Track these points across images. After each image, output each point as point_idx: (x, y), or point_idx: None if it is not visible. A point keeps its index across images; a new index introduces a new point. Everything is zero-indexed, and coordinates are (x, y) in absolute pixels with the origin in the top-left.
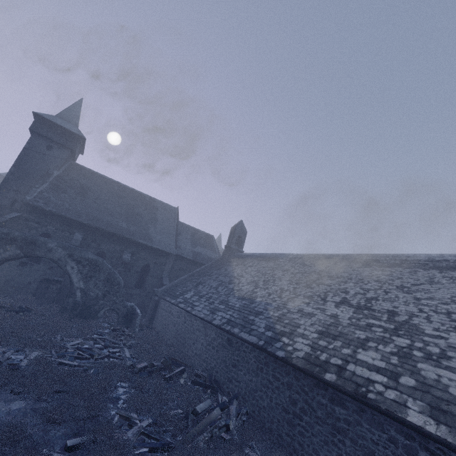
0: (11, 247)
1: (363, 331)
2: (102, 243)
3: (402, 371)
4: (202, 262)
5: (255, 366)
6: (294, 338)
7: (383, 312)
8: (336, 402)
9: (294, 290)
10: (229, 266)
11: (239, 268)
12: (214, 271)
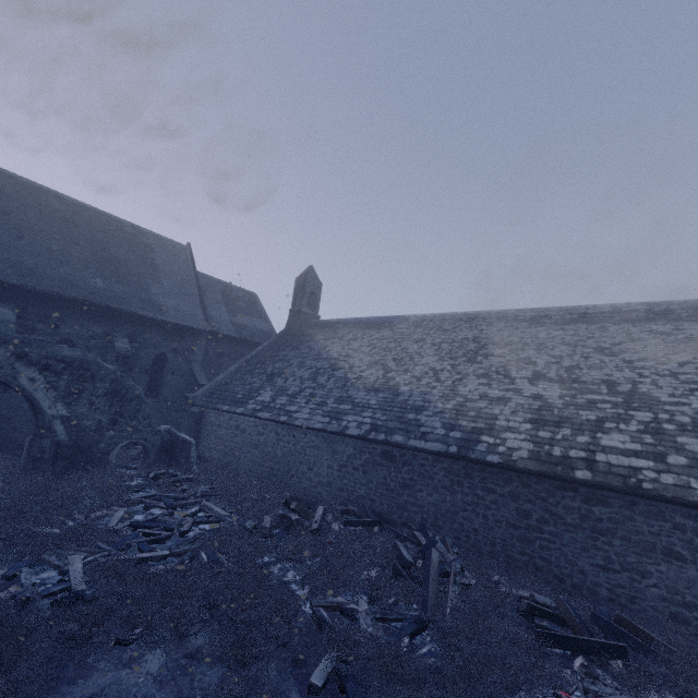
0: None
1: (589, 411)
2: (63, 322)
3: (665, 450)
4: (254, 340)
5: (447, 481)
6: (499, 434)
7: (598, 383)
8: (594, 501)
9: (454, 368)
10: (313, 342)
11: (335, 344)
12: (289, 352)
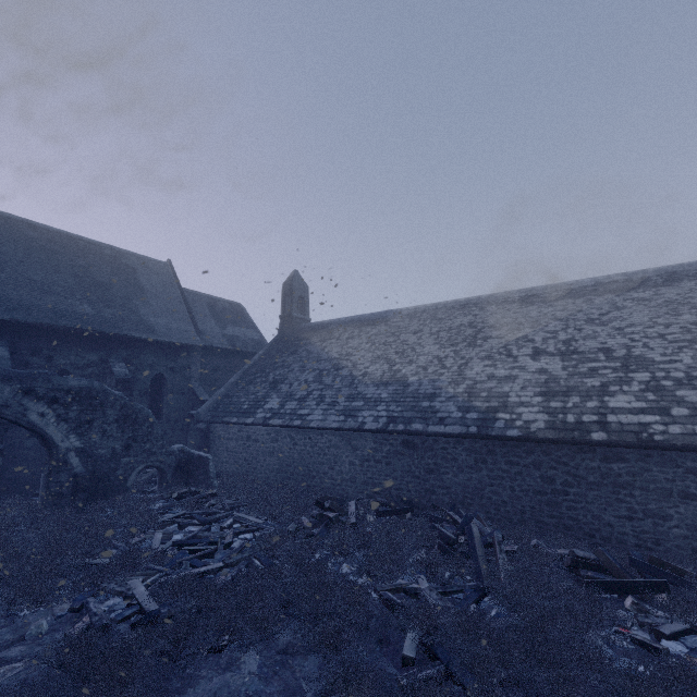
0: None
1: (592, 378)
2: (57, 354)
3: (668, 404)
4: (247, 350)
5: (471, 461)
6: (514, 410)
7: (595, 352)
8: (612, 459)
9: (457, 354)
10: (310, 345)
11: (333, 344)
12: (287, 358)
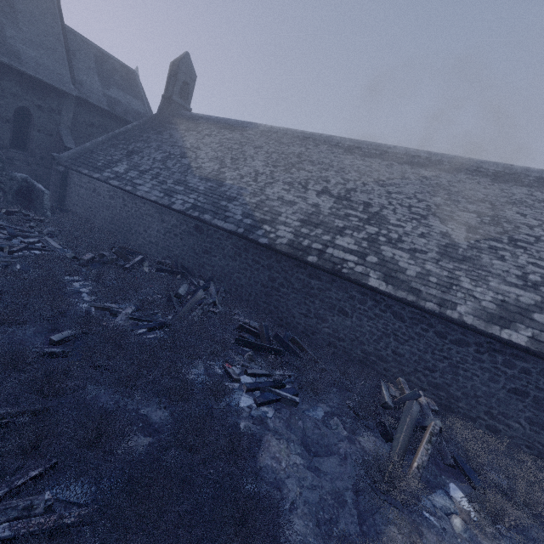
0: None
1: (342, 221)
2: None
3: (370, 252)
4: (126, 118)
5: (232, 252)
6: (276, 226)
7: (360, 203)
8: (313, 277)
9: (272, 174)
10: (175, 130)
11: (192, 136)
12: (152, 135)
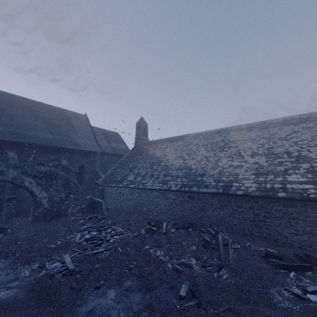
0: None
1: (280, 166)
2: (37, 156)
3: None
4: (120, 153)
5: (219, 205)
6: (241, 181)
7: (282, 153)
8: (288, 206)
9: (215, 155)
10: (148, 151)
11: (158, 151)
12: (137, 157)
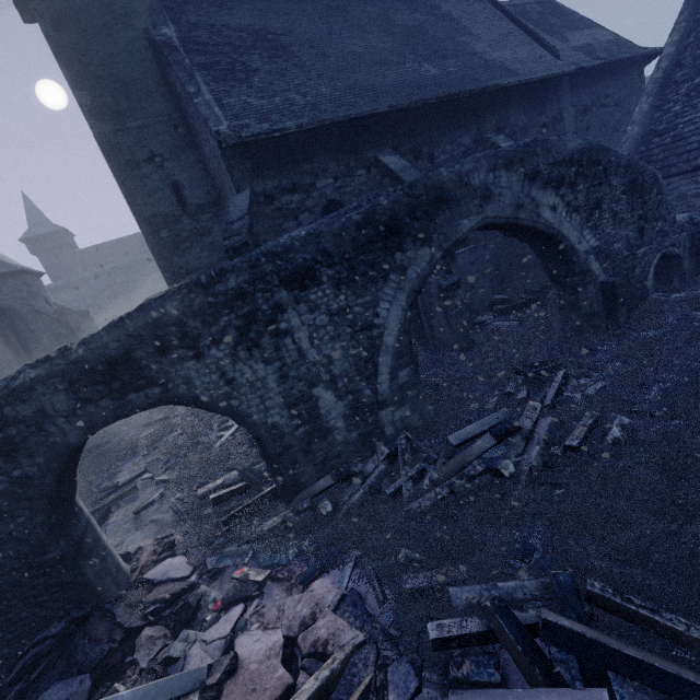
0: (403, 254)
1: None
2: (434, 148)
3: None
4: (621, 57)
5: None
6: None
7: None
8: None
9: None
10: None
11: None
12: None
